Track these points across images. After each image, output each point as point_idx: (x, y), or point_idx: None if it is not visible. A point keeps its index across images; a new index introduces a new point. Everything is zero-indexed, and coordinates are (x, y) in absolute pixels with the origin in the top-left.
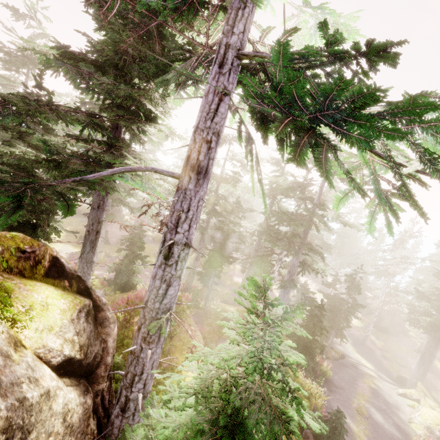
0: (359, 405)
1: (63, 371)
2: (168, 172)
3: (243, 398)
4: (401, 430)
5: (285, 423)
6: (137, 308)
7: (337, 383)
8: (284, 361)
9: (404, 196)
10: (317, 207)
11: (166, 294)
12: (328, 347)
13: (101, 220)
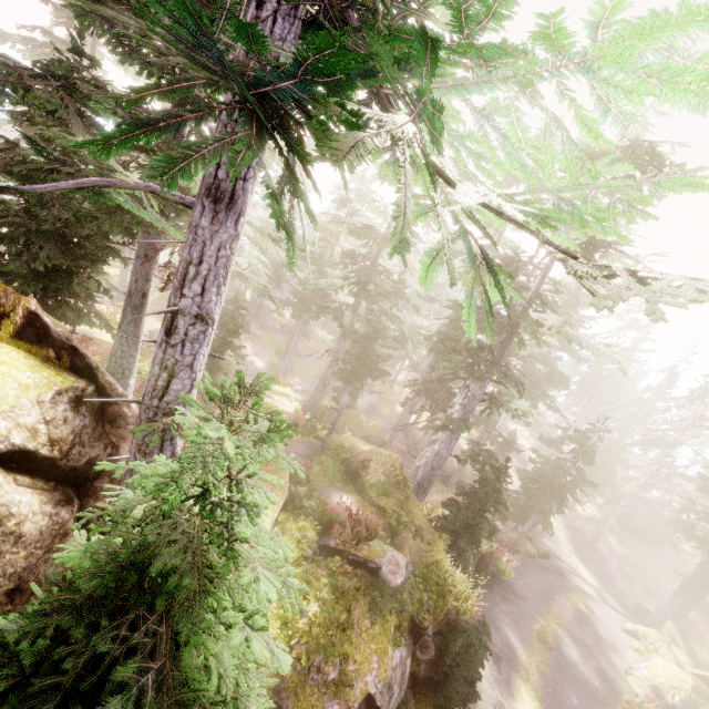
0: (545, 628)
1: (18, 466)
2: (173, 196)
3: (163, 534)
4: (606, 679)
5: (203, 578)
6: (129, 402)
7: (520, 590)
8: (243, 500)
9: (489, 265)
10: (531, 304)
11: (168, 388)
12: (520, 536)
13: (149, 276)
